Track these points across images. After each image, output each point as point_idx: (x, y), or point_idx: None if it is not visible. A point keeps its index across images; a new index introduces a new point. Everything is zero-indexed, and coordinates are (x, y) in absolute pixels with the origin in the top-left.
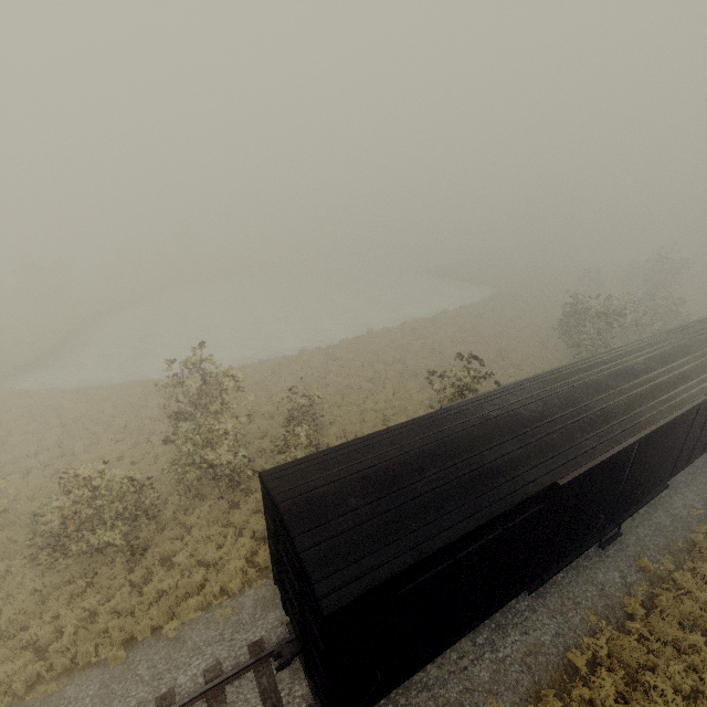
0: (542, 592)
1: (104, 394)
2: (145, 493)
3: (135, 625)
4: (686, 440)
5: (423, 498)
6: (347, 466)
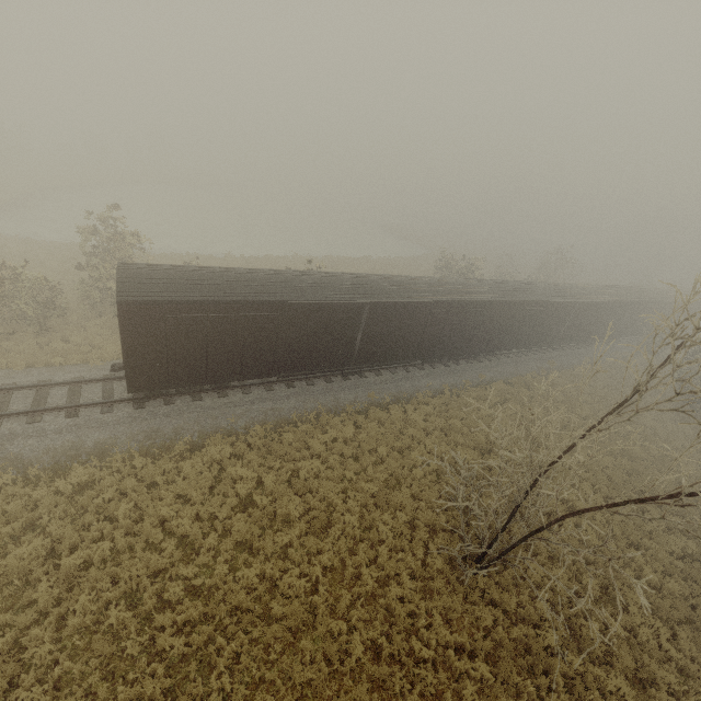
0: (300, 393)
1: (43, 245)
2: (56, 293)
3: (34, 358)
4: (424, 332)
5: (202, 286)
6: (171, 269)
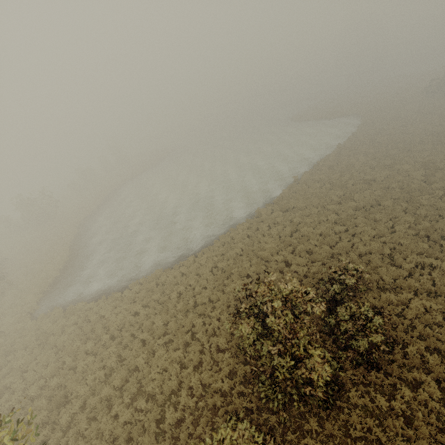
0: None
1: (129, 295)
2: None
3: None
4: None
5: None
6: None
